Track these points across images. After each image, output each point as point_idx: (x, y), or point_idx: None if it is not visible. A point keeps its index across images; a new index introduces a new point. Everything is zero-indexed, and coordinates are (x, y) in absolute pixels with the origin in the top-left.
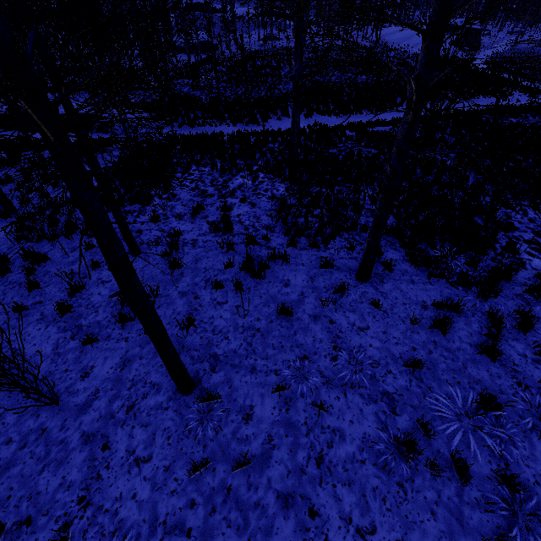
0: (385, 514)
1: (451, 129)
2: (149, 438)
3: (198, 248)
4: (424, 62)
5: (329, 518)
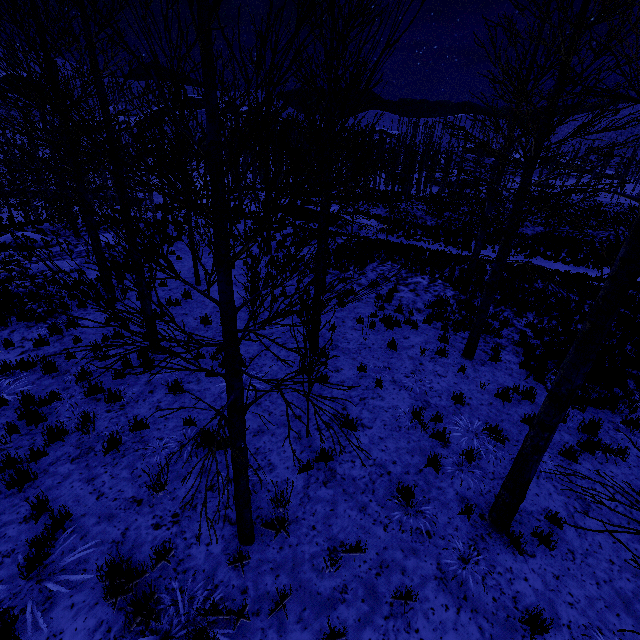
0: (381, 428)
1: None
2: (287, 355)
3: (361, 302)
4: (513, 209)
5: (351, 414)
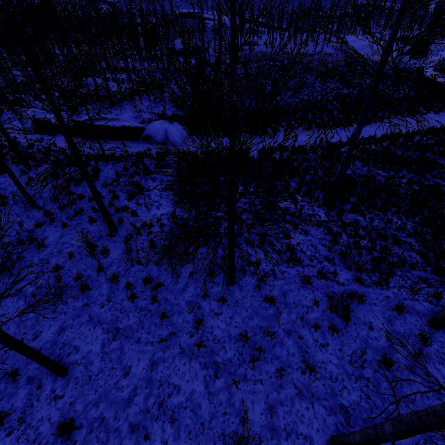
0: None
1: (440, 150)
2: None
3: (279, 279)
4: None
5: None
